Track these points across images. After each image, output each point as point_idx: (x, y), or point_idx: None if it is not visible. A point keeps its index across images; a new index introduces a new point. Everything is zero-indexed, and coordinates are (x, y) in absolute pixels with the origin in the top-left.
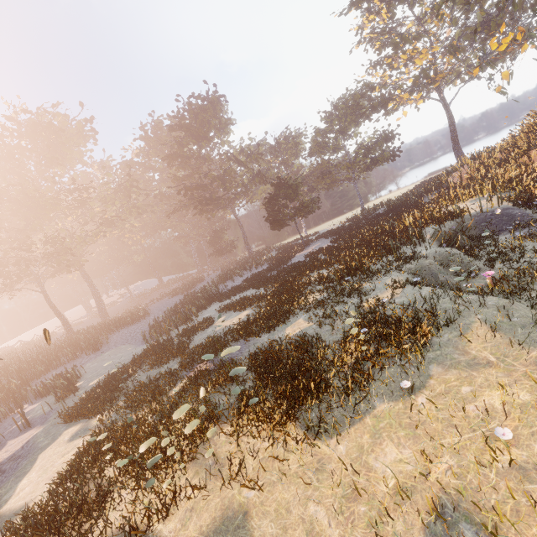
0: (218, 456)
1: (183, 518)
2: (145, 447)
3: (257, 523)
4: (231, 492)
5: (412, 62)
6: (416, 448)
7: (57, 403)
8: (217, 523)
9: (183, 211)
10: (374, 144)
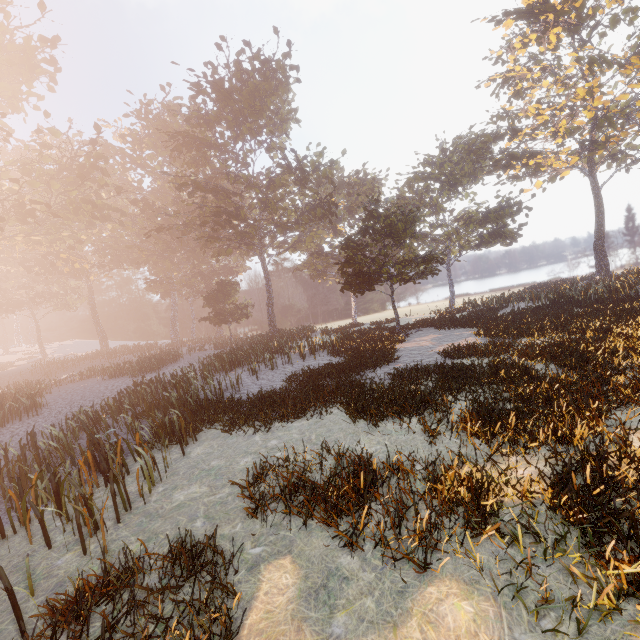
0: None
1: None
2: None
3: None
4: None
5: (591, 103)
6: None
7: None
8: None
9: (175, 241)
10: (499, 211)
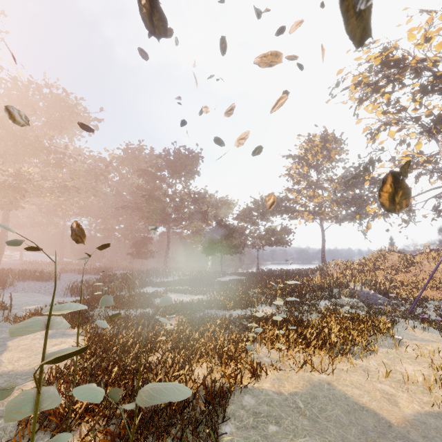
0: (271, 357)
1: (275, 382)
2: (261, 315)
3: (342, 388)
4: (304, 374)
5: (314, 198)
6: (423, 366)
7: None
8: (310, 386)
9: (124, 211)
10: (280, 231)
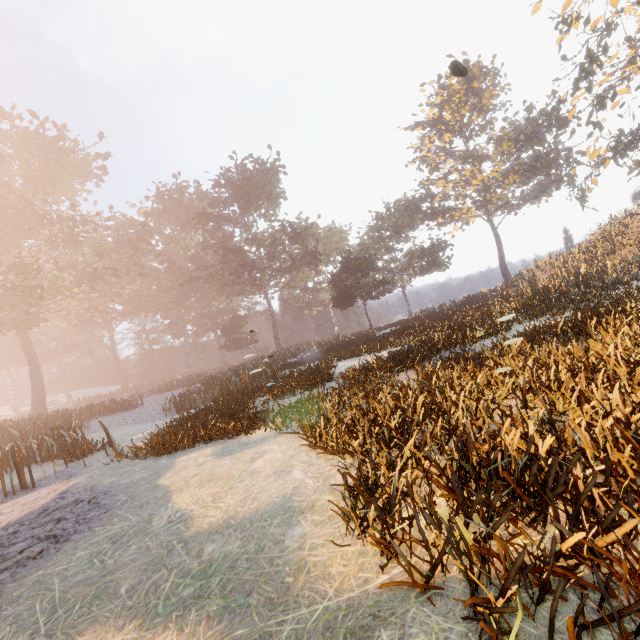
0: None
1: None
2: None
3: None
4: None
5: (474, 179)
6: None
7: (65, 464)
8: None
9: (189, 290)
10: (431, 248)
